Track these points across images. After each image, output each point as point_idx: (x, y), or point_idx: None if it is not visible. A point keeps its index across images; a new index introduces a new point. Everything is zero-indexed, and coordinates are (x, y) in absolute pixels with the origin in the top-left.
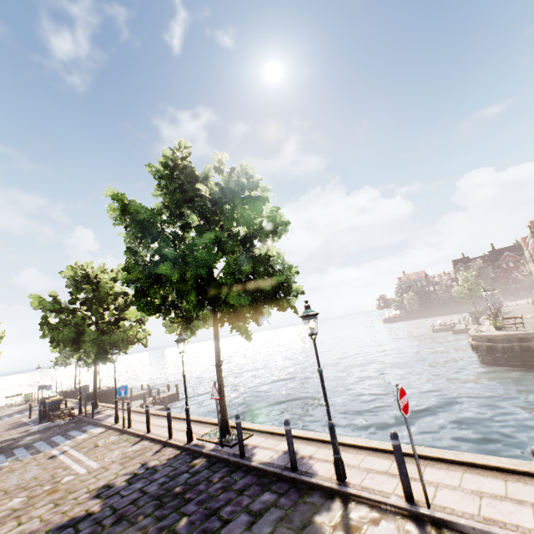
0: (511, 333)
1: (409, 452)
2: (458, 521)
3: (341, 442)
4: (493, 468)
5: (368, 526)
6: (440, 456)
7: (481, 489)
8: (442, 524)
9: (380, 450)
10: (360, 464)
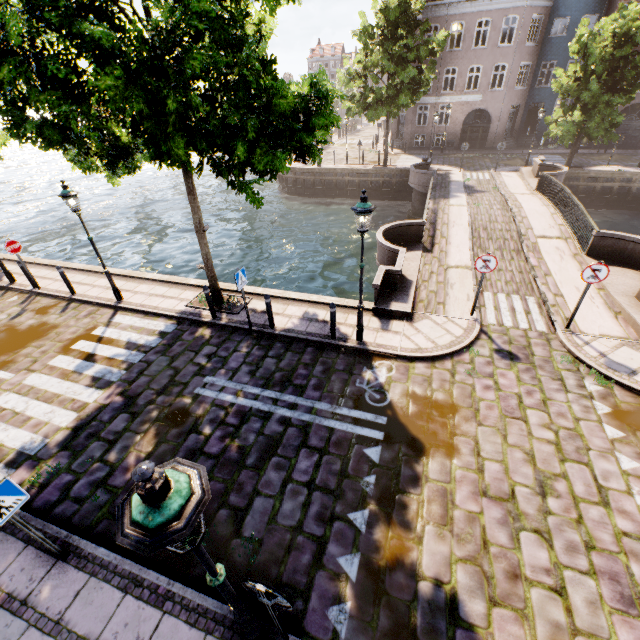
0: (293, 167)
1: (65, 267)
2: (44, 292)
3: (36, 263)
4: (92, 272)
5: (8, 298)
6: (76, 268)
7: (74, 280)
8: (41, 294)
9: (54, 266)
10: (34, 274)
